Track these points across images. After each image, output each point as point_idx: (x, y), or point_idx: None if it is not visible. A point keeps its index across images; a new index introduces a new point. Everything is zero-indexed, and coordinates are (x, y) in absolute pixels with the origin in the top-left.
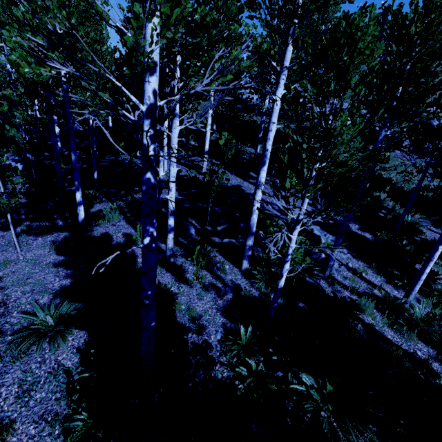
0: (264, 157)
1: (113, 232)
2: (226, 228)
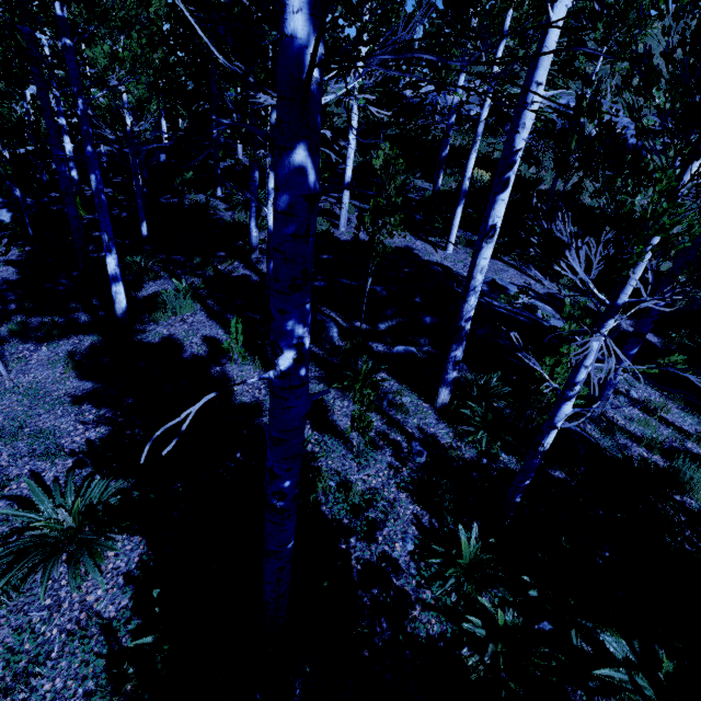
0: (506, 169)
1: (184, 334)
2: (397, 325)
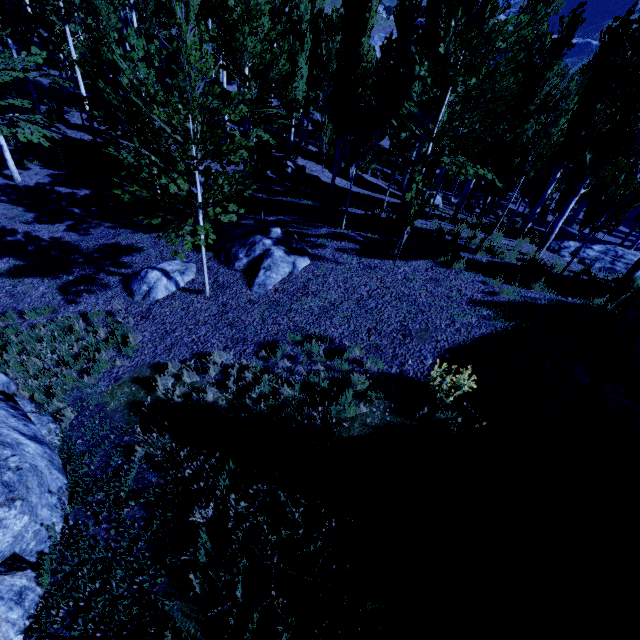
0: None
1: None
2: None
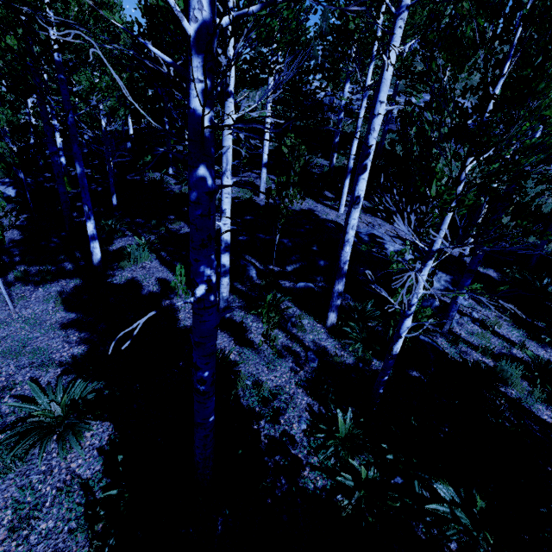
0: (364, 158)
1: (143, 277)
2: (300, 267)
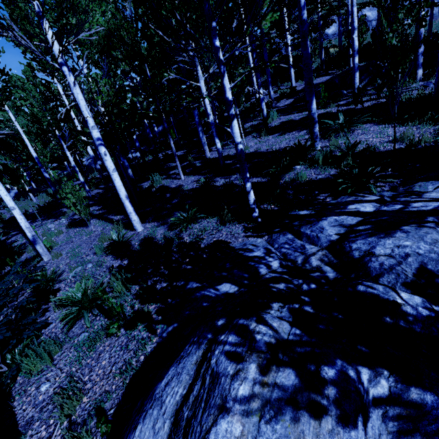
0: None
1: (286, 119)
2: (367, 82)
